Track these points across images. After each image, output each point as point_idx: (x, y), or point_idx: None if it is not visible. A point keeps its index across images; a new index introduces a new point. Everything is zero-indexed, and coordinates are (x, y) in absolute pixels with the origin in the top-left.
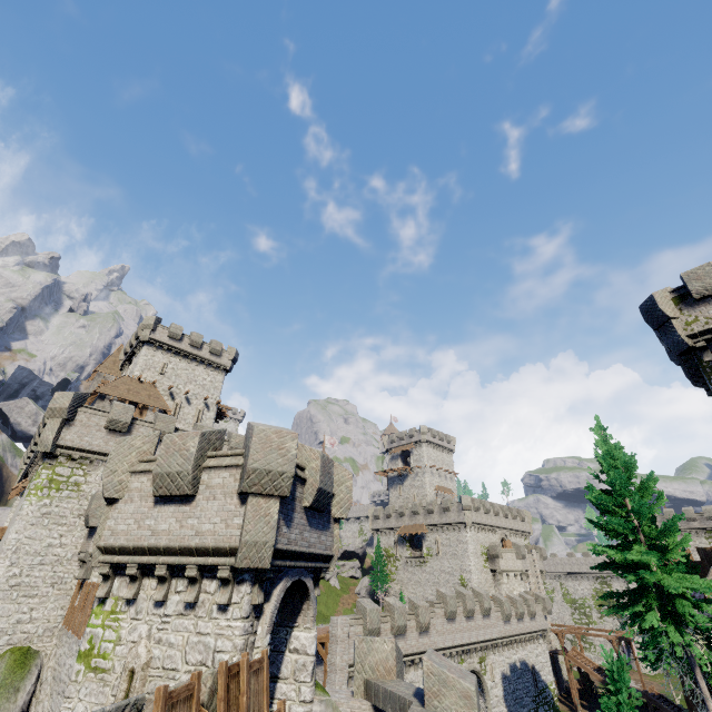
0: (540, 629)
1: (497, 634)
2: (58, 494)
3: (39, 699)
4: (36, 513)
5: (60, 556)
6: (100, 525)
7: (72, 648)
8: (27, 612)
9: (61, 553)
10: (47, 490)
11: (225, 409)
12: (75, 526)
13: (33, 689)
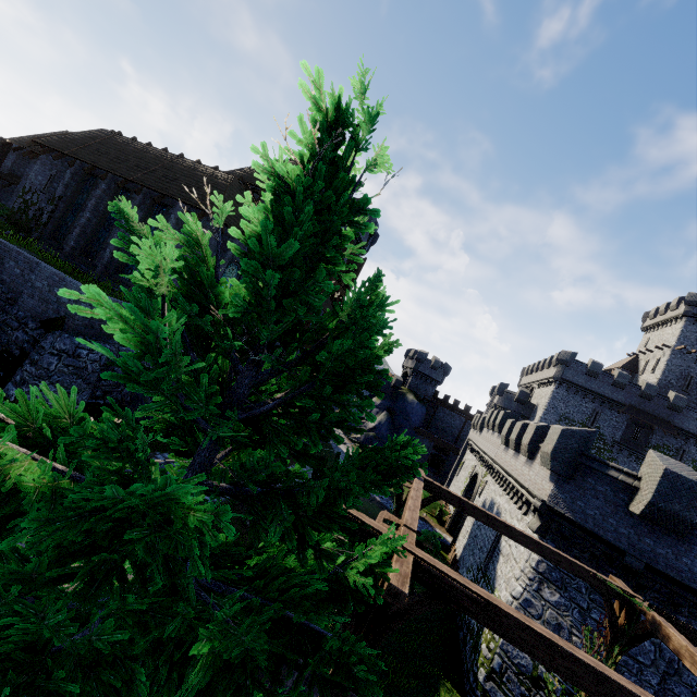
0: (526, 485)
1: (494, 456)
2: None
3: None
4: None
5: None
6: None
7: None
8: None
9: None
10: None
11: (694, 350)
12: None
13: None
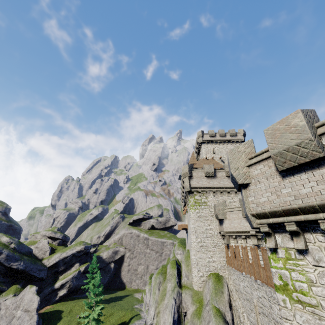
0: None
1: None
2: (200, 207)
3: (233, 299)
4: (195, 216)
5: (212, 234)
6: (245, 201)
7: (239, 277)
8: (210, 257)
9: (212, 232)
10: (195, 206)
11: None
12: (212, 220)
13: (228, 293)
